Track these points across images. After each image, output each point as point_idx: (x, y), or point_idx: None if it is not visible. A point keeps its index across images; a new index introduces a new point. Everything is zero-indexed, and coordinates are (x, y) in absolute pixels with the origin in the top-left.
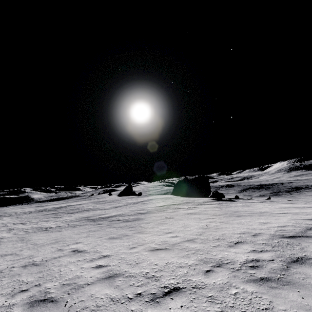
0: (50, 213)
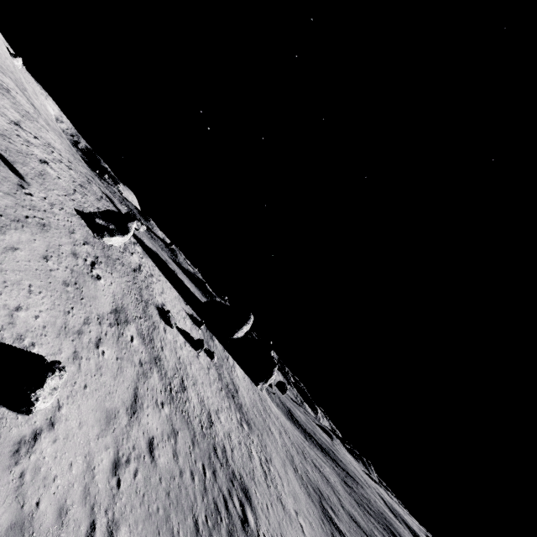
0: None
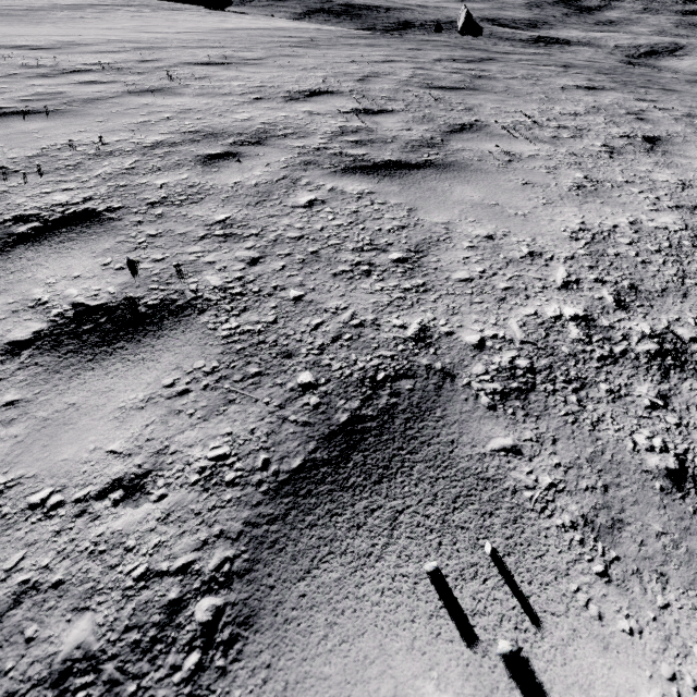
0: None
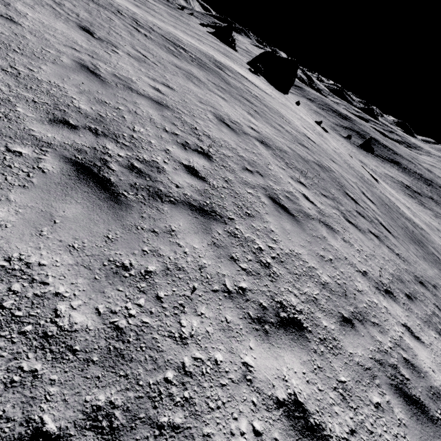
0: None
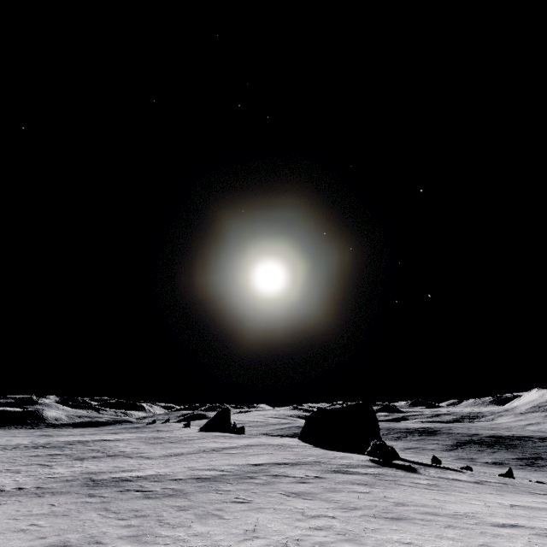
0: (46, 454)
